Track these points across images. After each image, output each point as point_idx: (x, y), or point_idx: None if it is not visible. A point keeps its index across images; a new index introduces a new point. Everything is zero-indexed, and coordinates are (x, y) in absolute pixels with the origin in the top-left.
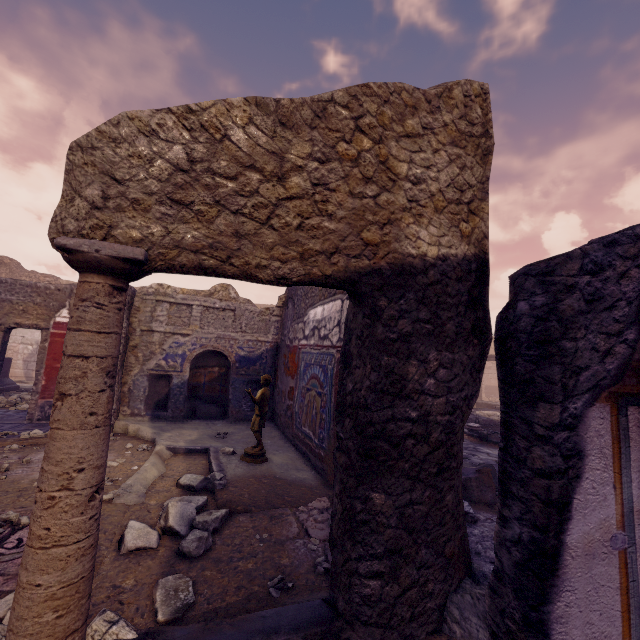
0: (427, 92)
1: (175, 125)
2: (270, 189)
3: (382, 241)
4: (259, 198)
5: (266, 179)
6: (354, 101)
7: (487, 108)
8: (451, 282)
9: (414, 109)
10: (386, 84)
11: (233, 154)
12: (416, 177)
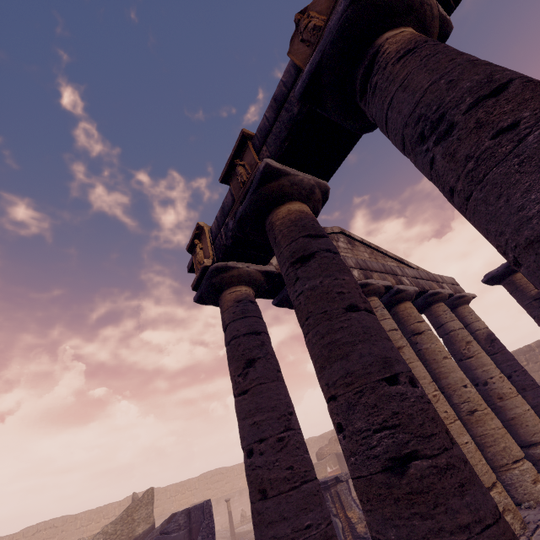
0: (140, 499)
1: (101, 535)
2: (115, 536)
3: (132, 535)
4: (113, 539)
5: (114, 535)
6: (127, 512)
7: (153, 493)
8: (146, 535)
9: (138, 504)
10: (132, 504)
11: (109, 534)
12: (139, 517)
